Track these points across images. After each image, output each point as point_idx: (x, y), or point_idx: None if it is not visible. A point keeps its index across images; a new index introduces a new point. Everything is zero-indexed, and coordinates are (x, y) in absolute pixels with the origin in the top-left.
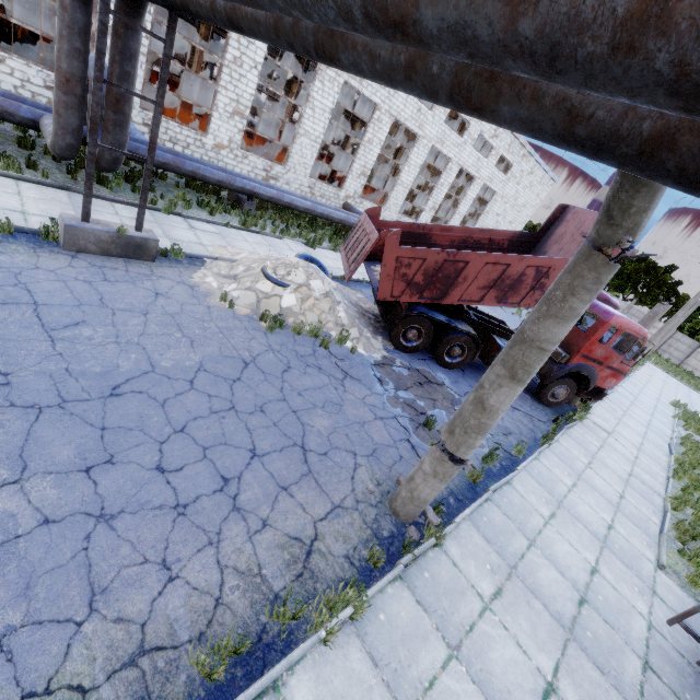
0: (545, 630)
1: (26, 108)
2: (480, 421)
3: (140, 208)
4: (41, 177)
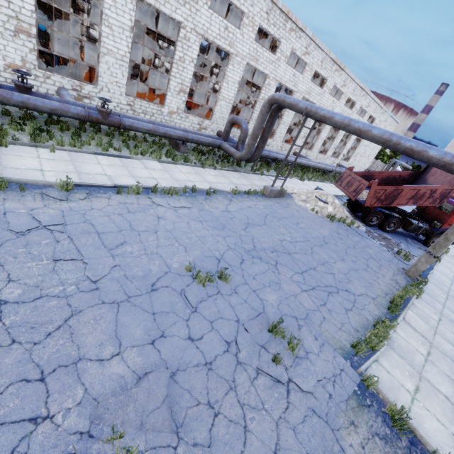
0: None
1: (218, 141)
2: (446, 244)
3: (285, 180)
4: (227, 167)
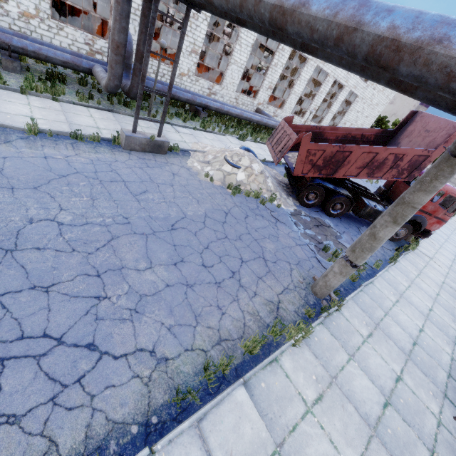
0: (395, 354)
1: (85, 62)
2: (372, 245)
3: (161, 123)
4: (96, 104)
